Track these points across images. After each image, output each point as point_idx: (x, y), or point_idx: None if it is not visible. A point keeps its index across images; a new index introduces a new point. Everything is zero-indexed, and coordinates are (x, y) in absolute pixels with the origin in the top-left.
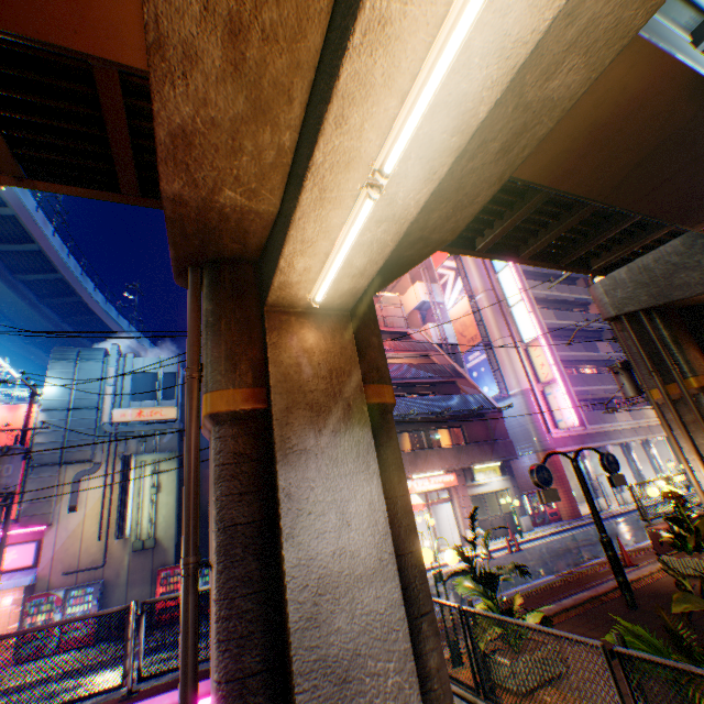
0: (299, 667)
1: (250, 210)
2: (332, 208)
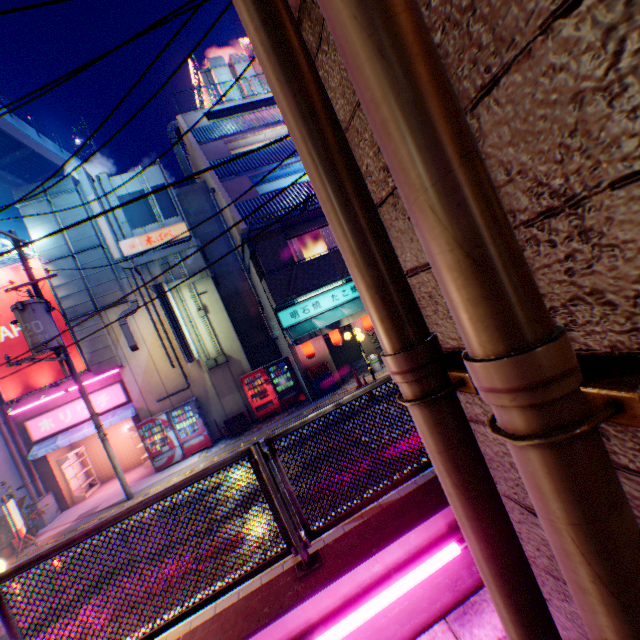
0: None
1: None
2: None
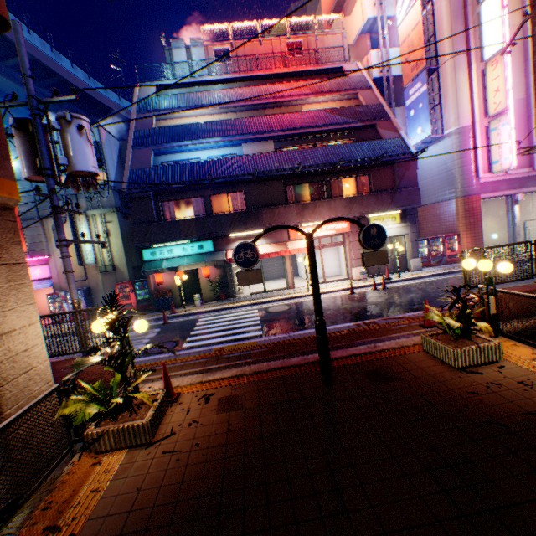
0: None
1: None
2: None
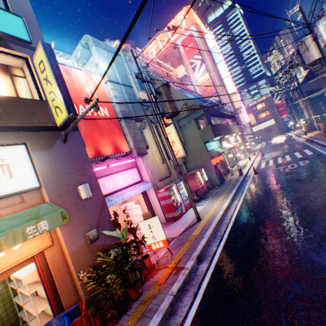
0: None
1: None
2: None
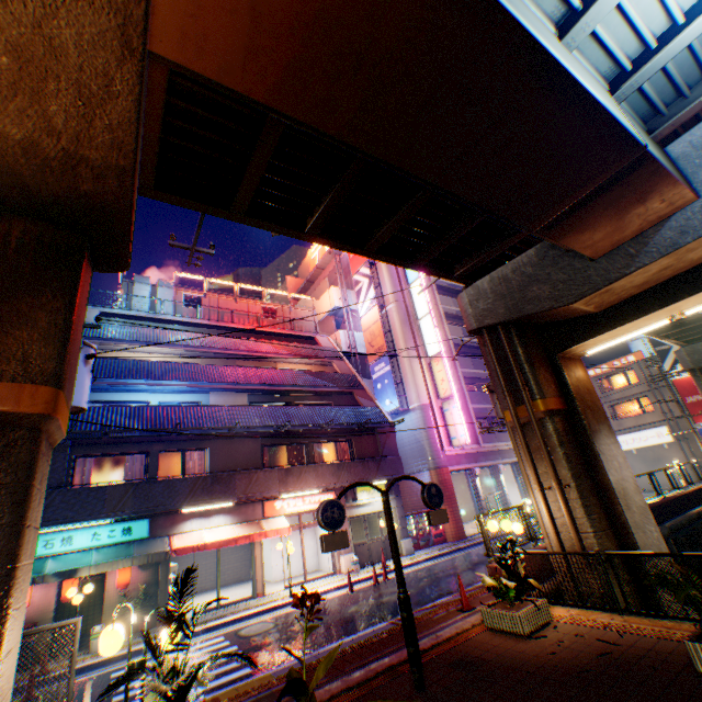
0: None
1: None
2: None
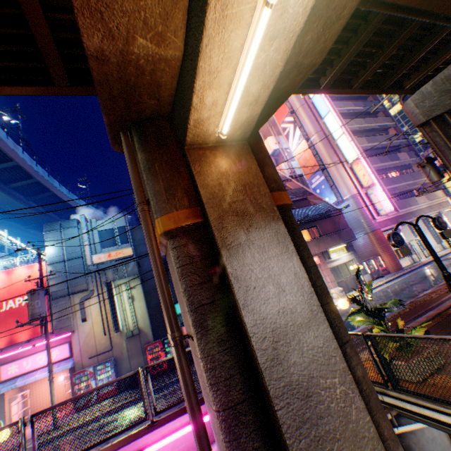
0: (274, 392)
1: (159, 58)
2: (233, 28)
